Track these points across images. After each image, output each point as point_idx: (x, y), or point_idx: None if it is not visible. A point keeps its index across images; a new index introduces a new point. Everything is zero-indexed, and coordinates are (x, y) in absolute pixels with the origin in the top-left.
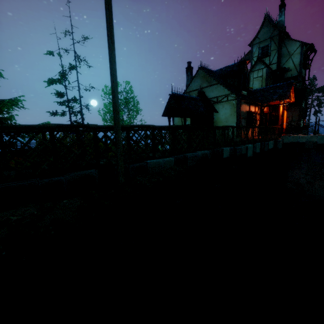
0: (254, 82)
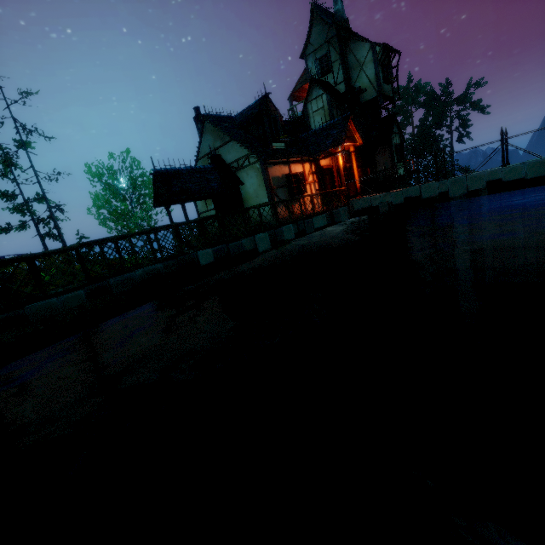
0: (315, 118)
